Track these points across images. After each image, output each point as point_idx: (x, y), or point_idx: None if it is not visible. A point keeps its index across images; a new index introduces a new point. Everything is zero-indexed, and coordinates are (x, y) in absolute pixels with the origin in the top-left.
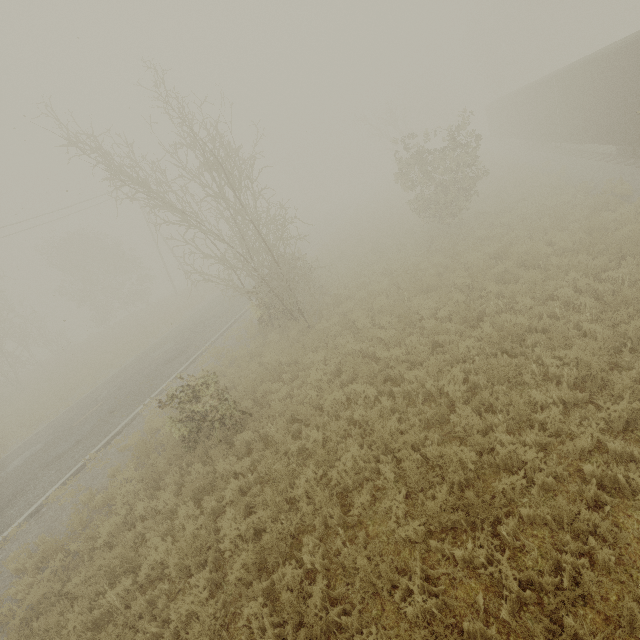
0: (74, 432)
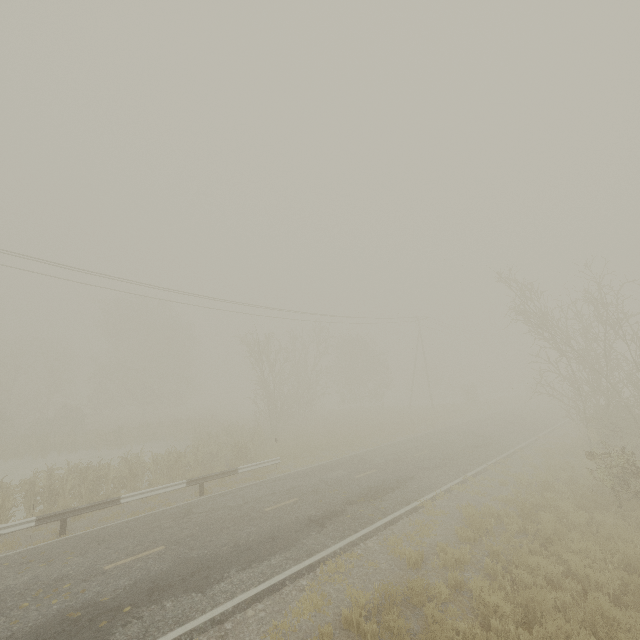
0: (423, 459)
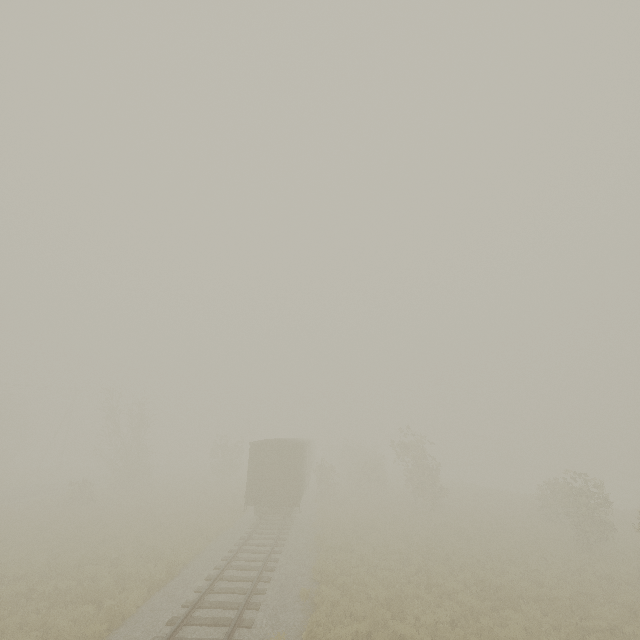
0: None
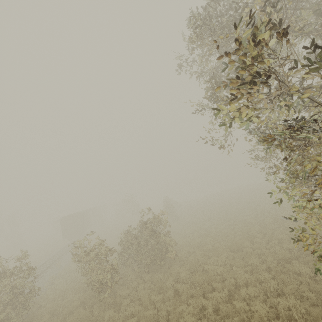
0: None
